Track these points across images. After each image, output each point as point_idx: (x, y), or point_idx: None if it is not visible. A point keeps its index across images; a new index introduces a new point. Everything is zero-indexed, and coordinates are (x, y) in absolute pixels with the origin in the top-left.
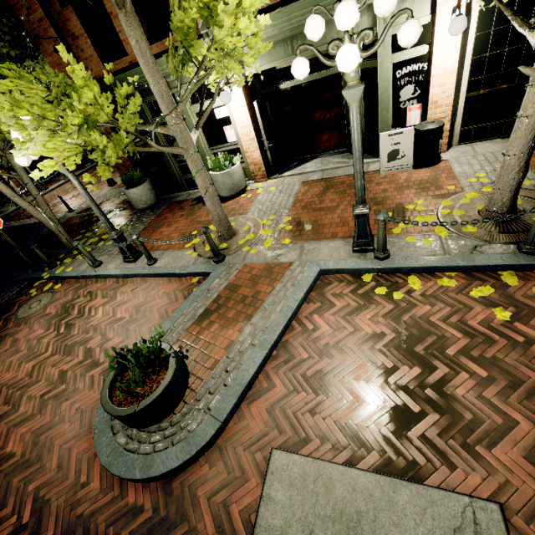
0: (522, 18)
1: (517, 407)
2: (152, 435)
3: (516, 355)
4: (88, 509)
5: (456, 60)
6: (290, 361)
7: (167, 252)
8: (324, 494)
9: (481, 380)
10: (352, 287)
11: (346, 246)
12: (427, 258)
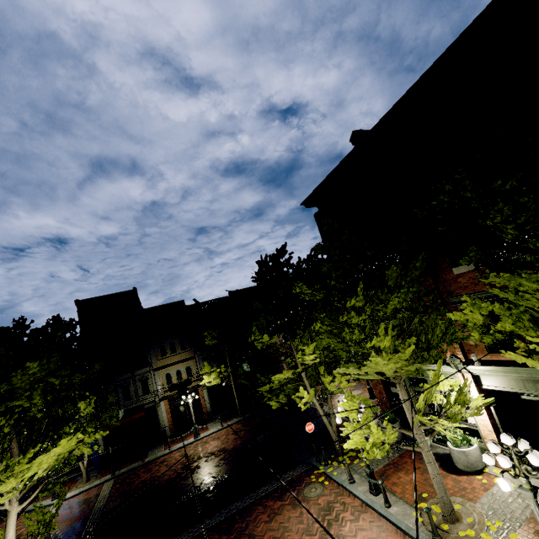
0: None
1: None
2: None
3: None
4: None
5: None
6: None
7: (399, 502)
8: None
9: None
10: None
11: None
12: None
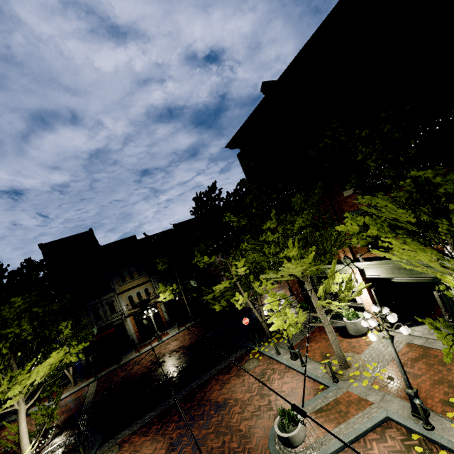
0: None
1: None
2: (287, 452)
3: None
4: None
5: None
6: None
7: (311, 362)
8: None
9: None
10: (402, 437)
11: (410, 408)
12: None
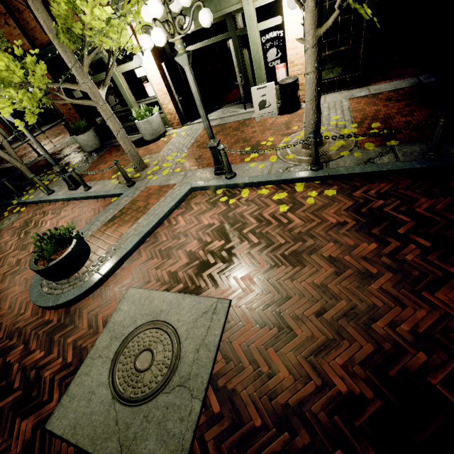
0: (301, 2)
1: (264, 256)
2: (63, 285)
3: (278, 230)
4: (22, 324)
5: (301, 28)
6: (155, 243)
7: (99, 182)
8: (148, 305)
9: (253, 245)
10: (208, 198)
11: (213, 171)
12: (256, 177)
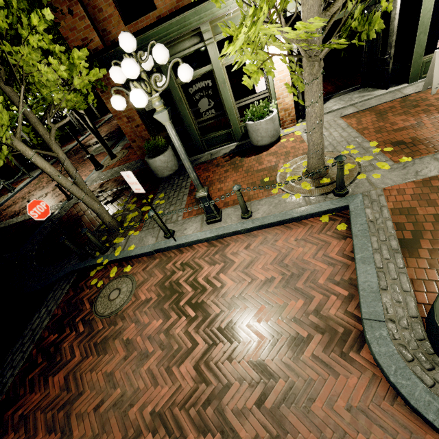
0: None
1: None
2: None
3: None
4: None
5: None
6: None
7: (254, 203)
8: None
9: None
10: None
11: None
12: None
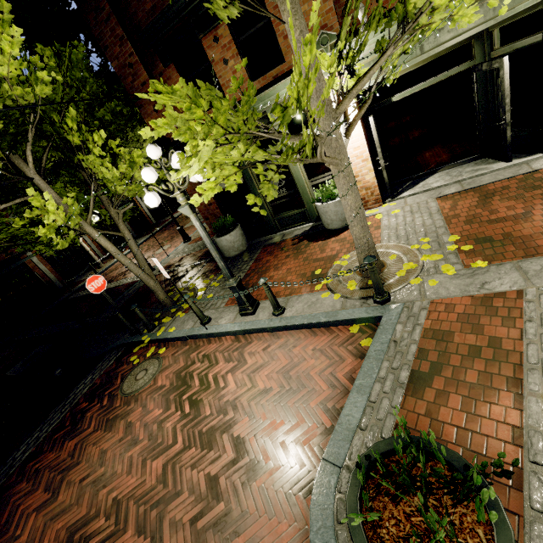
0: None
1: None
2: None
3: None
4: None
5: None
6: None
7: (293, 298)
8: None
9: None
10: None
11: None
12: None
